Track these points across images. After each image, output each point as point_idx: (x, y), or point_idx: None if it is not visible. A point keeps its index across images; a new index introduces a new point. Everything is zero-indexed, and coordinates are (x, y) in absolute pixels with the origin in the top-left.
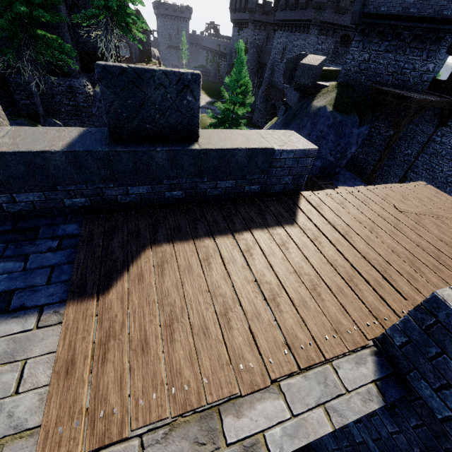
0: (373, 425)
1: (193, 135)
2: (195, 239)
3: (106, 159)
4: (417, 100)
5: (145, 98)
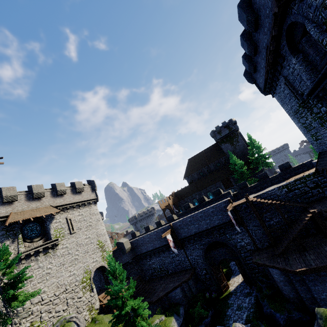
0: (324, 177)
1: (291, 167)
2: (297, 175)
3: (282, 173)
4: None
5: (283, 166)
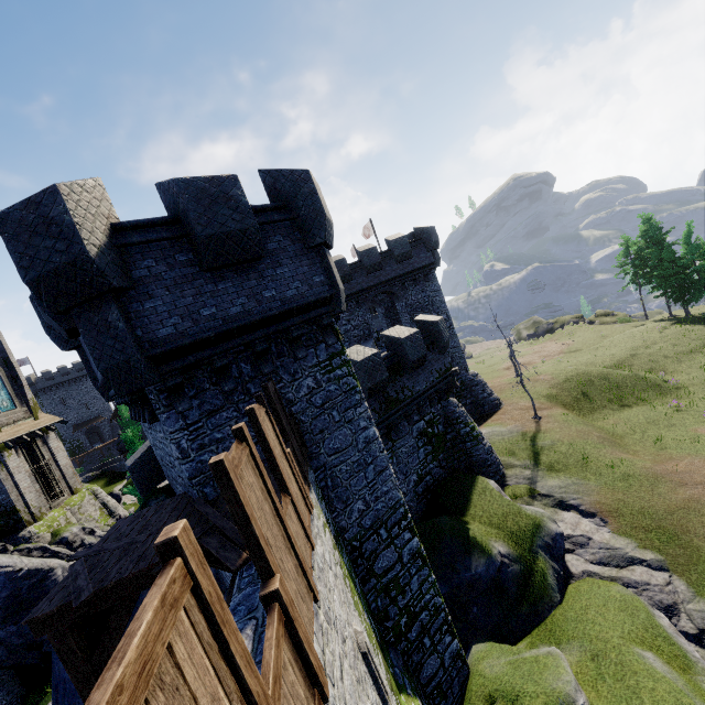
0: None
1: None
2: None
3: None
4: (41, 619)
5: None
